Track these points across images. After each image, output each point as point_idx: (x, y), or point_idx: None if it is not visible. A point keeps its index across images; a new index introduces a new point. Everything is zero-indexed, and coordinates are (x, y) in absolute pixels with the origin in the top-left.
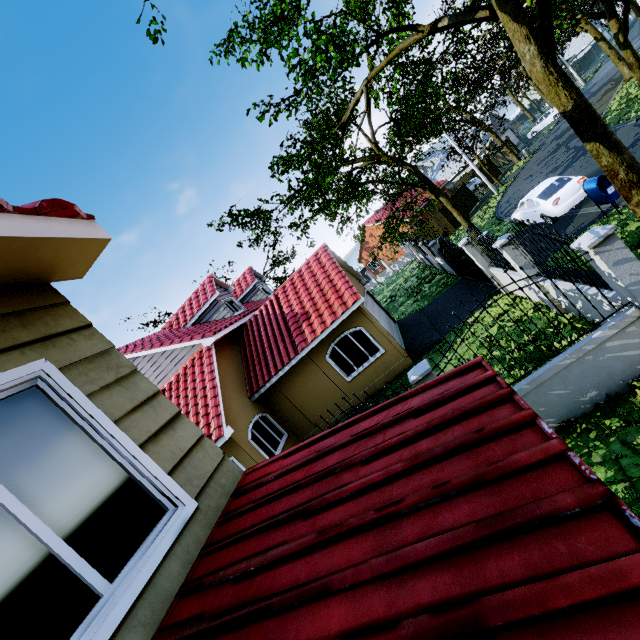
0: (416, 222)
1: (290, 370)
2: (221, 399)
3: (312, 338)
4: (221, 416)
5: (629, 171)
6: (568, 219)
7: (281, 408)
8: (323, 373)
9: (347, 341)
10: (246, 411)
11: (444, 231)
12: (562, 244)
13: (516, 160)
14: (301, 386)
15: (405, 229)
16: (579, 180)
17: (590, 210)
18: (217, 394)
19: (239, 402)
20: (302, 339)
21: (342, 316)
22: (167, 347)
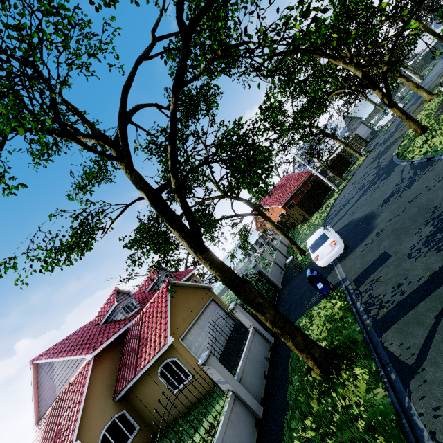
0: (289, 205)
1: (138, 380)
2: (81, 413)
3: (142, 366)
4: (74, 432)
5: (273, 326)
6: (329, 271)
7: (137, 405)
8: (158, 385)
9: (169, 366)
10: (106, 414)
11: (303, 217)
12: (308, 307)
13: (358, 156)
14: (146, 392)
15: (281, 211)
16: (331, 243)
17: (338, 271)
18: (79, 409)
19: (102, 406)
20: (140, 363)
21: (158, 353)
22: (68, 357)
